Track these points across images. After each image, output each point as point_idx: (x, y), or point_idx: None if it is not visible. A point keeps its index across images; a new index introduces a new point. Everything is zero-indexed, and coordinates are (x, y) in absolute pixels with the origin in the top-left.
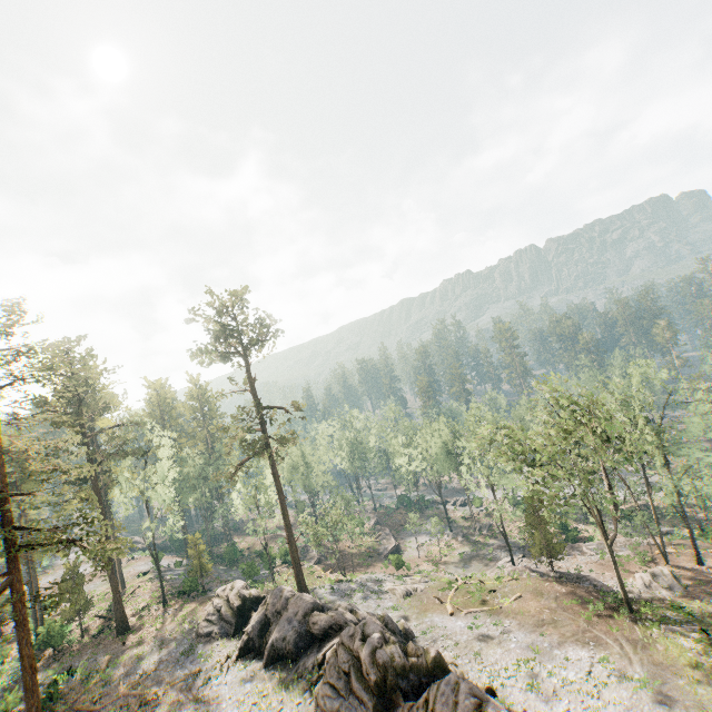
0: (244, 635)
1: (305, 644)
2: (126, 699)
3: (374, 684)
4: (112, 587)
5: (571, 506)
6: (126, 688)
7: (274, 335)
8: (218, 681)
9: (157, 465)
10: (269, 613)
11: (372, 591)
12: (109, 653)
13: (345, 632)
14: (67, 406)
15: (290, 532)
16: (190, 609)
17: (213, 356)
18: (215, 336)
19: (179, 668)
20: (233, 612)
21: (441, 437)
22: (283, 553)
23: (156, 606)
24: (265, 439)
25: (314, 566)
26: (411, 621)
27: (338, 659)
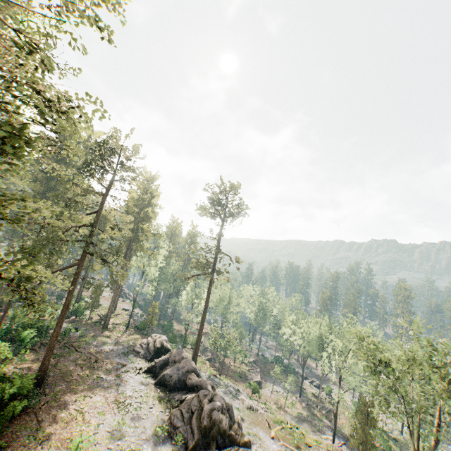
0: (153, 362)
1: (179, 387)
2: (90, 355)
3: (203, 427)
4: (110, 303)
5: (391, 414)
6: (93, 351)
7: (243, 215)
8: (131, 375)
9: (157, 256)
10: (170, 359)
11: (230, 392)
12: (94, 333)
13: (203, 391)
14: (134, 207)
15: (202, 327)
16: (136, 337)
17: (207, 212)
18: (213, 201)
19: (118, 358)
20: (154, 349)
21: (319, 329)
22: (193, 342)
23: (123, 326)
24: (212, 267)
25: (206, 360)
26: (244, 422)
27: (192, 401)
